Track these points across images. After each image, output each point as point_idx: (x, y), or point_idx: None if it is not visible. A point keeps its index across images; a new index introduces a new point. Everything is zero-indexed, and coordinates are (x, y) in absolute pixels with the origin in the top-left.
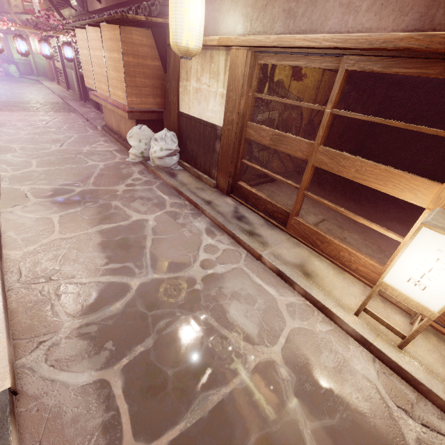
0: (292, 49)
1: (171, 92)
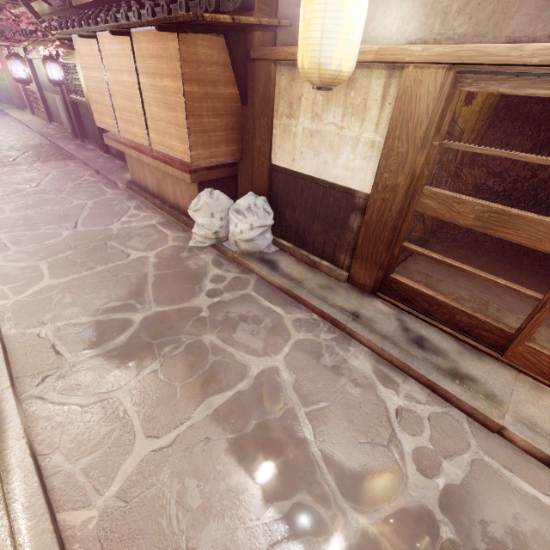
0: None
1: (256, 135)
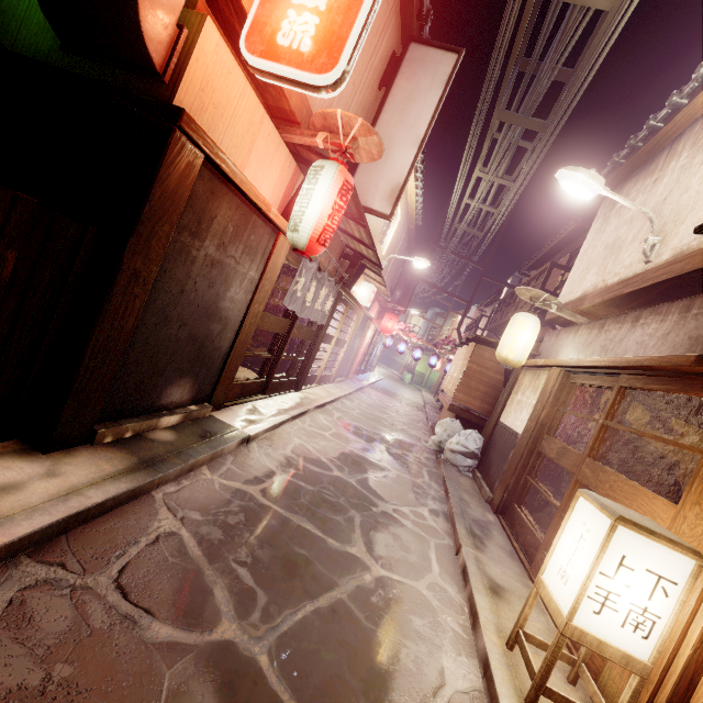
0: (588, 369)
1: (500, 402)
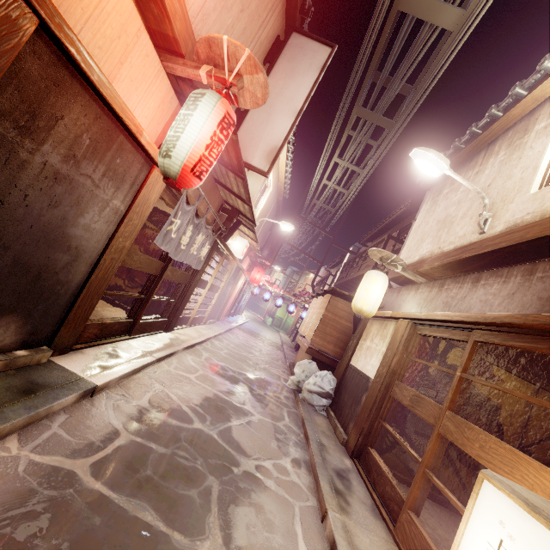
0: (437, 323)
1: (350, 347)
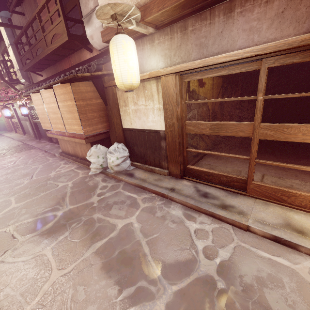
0: (214, 66)
1: (114, 117)
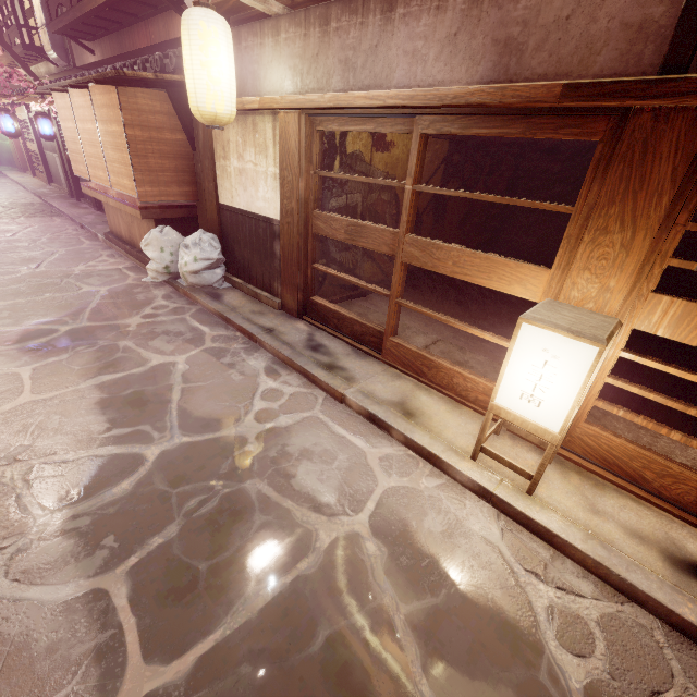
0: (354, 110)
1: (204, 177)
